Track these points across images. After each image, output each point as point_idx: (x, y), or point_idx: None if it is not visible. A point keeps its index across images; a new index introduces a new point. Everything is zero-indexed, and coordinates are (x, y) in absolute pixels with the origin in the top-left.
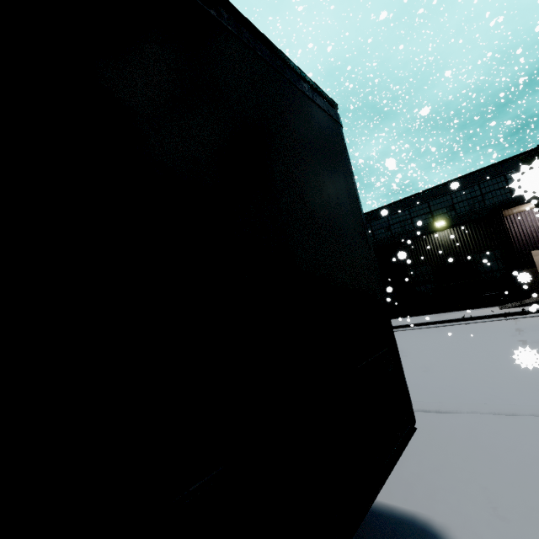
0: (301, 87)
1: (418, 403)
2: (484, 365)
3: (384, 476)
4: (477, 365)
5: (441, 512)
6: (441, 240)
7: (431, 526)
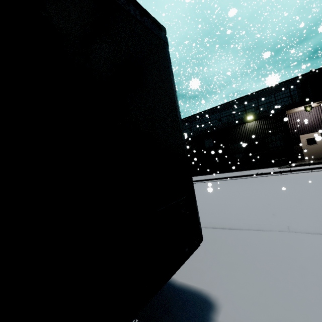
0: (129, 9)
1: (220, 224)
2: (263, 201)
3: (167, 278)
4: (259, 201)
5: (217, 289)
6: (250, 127)
7: (209, 297)
